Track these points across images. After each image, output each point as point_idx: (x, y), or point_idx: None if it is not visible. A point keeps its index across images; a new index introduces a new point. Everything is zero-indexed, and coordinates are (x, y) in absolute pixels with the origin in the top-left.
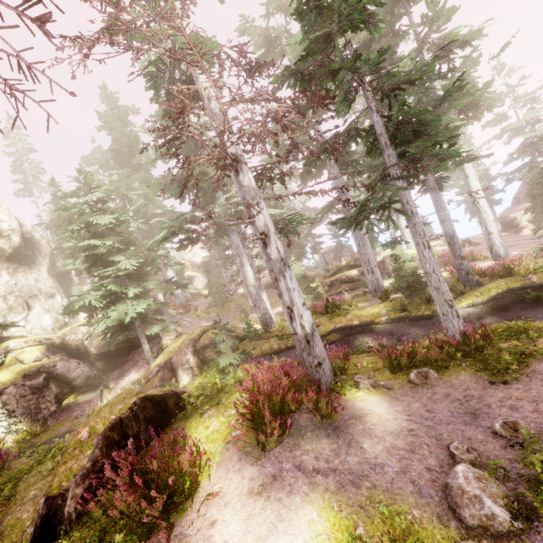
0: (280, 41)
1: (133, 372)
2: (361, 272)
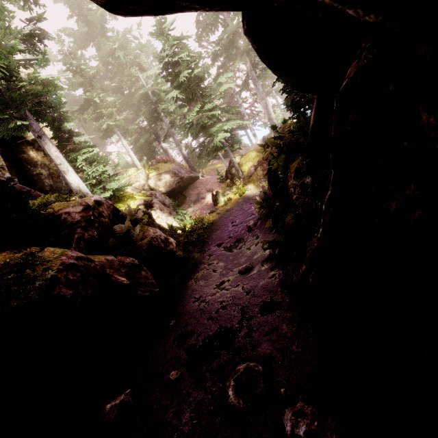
0: None
1: (207, 194)
2: None
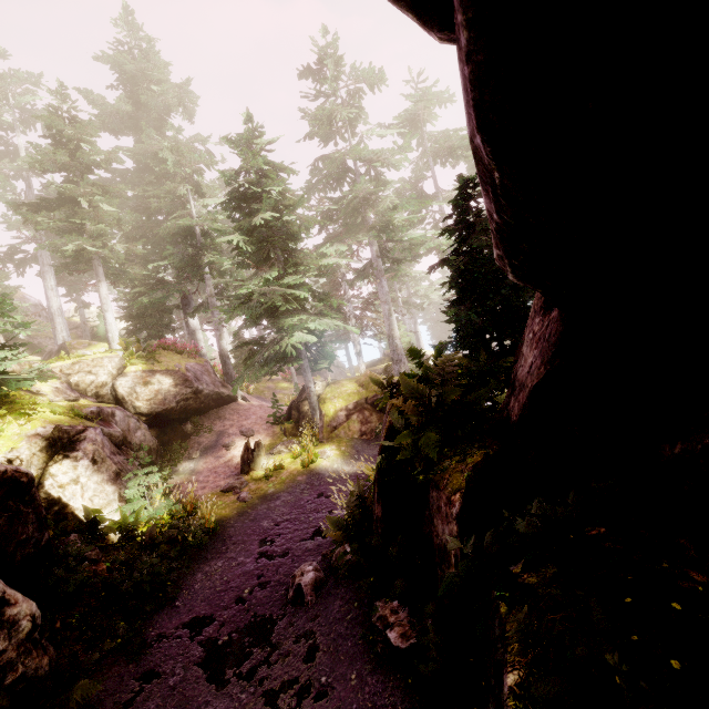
0: (423, 125)
1: (238, 440)
2: None
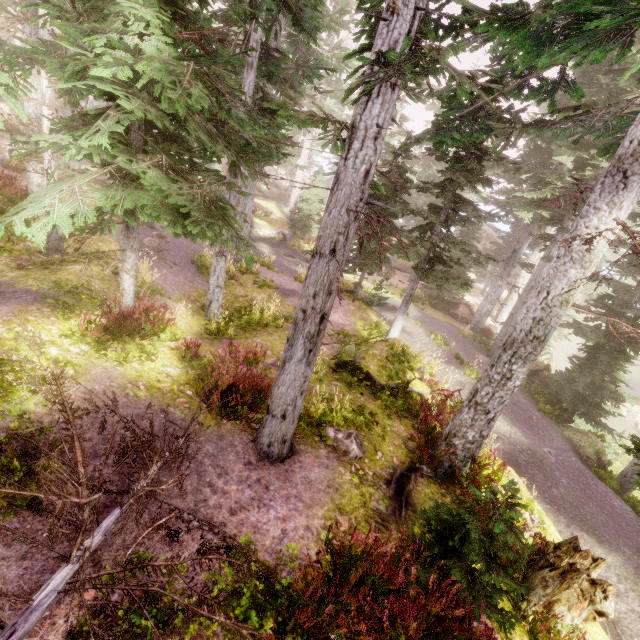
0: None
1: None
2: (270, 191)
